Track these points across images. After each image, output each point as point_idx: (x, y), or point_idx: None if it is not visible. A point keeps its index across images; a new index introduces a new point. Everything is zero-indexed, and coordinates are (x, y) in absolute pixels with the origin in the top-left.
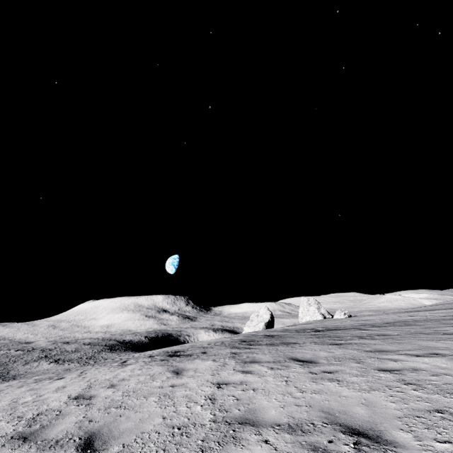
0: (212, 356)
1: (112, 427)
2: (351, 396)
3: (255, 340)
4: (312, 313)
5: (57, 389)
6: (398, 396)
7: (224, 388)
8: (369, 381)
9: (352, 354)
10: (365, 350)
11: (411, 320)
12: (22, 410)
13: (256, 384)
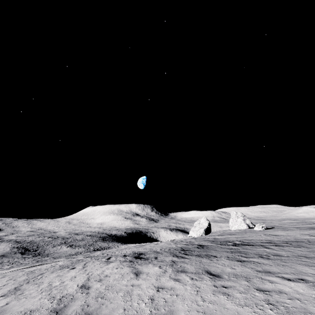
0: (160, 262)
1: (98, 311)
2: (231, 308)
3: (190, 250)
4: (239, 223)
5: (71, 278)
6: (258, 313)
7: (160, 292)
8: (247, 298)
9: (246, 273)
10: (257, 269)
11: (306, 241)
12: (54, 292)
13: (179, 291)
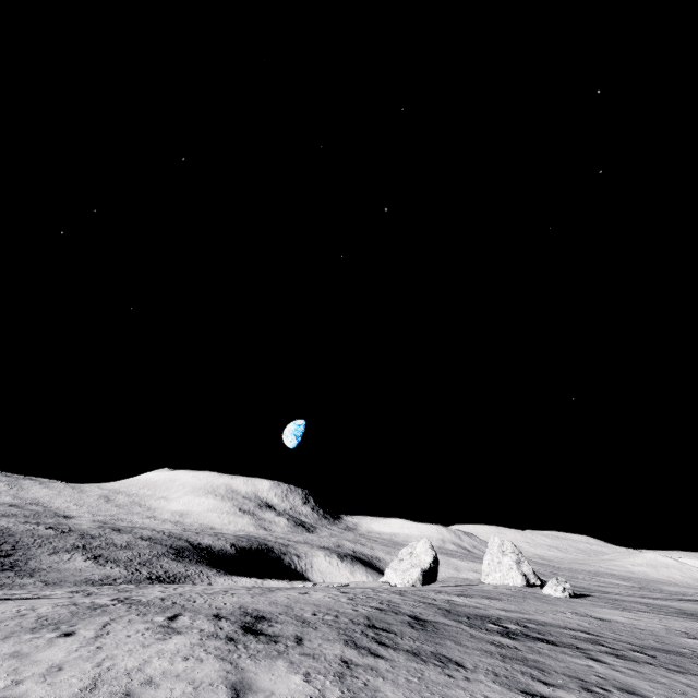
0: (308, 658)
1: None
2: None
3: (391, 630)
4: (506, 570)
5: (48, 671)
6: None
7: None
8: None
9: None
10: None
11: (690, 655)
12: None
13: None
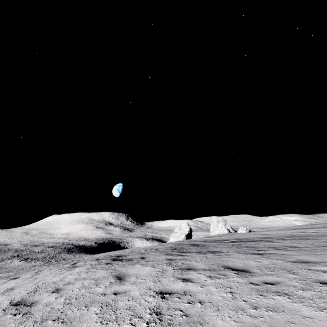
0: (150, 261)
1: None
2: (316, 316)
3: (184, 248)
4: (220, 228)
5: (5, 291)
6: None
7: (169, 299)
8: (322, 297)
9: (281, 265)
10: (289, 260)
11: (306, 235)
12: None
13: (201, 295)
